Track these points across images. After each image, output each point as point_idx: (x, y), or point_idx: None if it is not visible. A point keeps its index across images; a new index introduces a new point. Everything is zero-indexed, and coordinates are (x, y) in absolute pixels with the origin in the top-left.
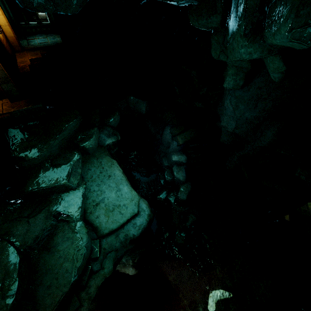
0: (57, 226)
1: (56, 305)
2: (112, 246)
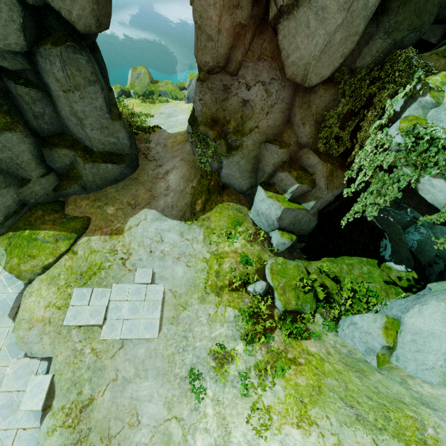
0: (413, 224)
1: (427, 263)
2: (443, 256)
